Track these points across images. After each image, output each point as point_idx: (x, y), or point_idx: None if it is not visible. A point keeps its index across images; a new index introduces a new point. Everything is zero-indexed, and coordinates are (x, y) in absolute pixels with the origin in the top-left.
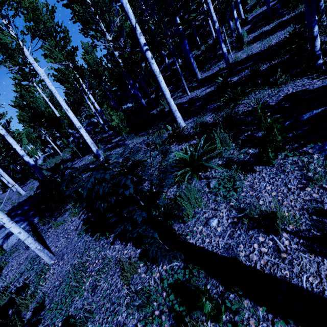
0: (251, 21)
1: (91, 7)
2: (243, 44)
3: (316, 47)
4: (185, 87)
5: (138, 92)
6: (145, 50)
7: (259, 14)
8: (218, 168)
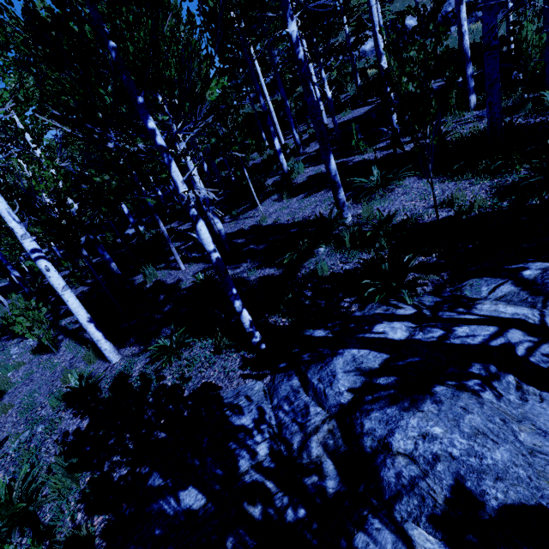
0: (332, 132)
1: (17, 123)
2: (291, 187)
3: (244, 324)
4: (175, 257)
5: (105, 252)
6: (34, 259)
7: (345, 122)
8: None
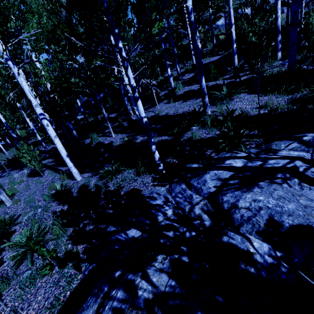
0: None
1: (27, 46)
2: (174, 96)
3: (156, 158)
4: (110, 129)
5: (70, 124)
6: (41, 119)
7: (206, 64)
8: (30, 263)
